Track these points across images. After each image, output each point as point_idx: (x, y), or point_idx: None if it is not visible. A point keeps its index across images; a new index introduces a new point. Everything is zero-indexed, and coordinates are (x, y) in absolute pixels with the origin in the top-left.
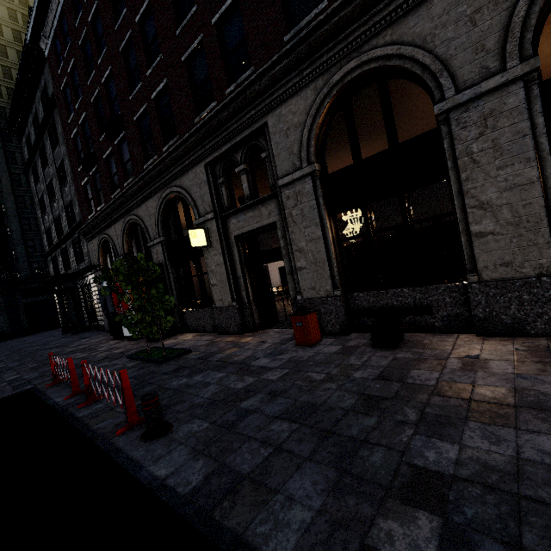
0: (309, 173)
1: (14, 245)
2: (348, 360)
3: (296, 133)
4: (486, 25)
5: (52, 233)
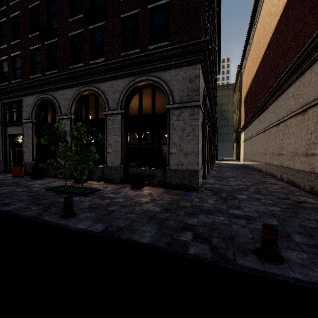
0: (31, 121)
1: None
2: (16, 180)
3: (30, 107)
4: (67, 103)
5: None
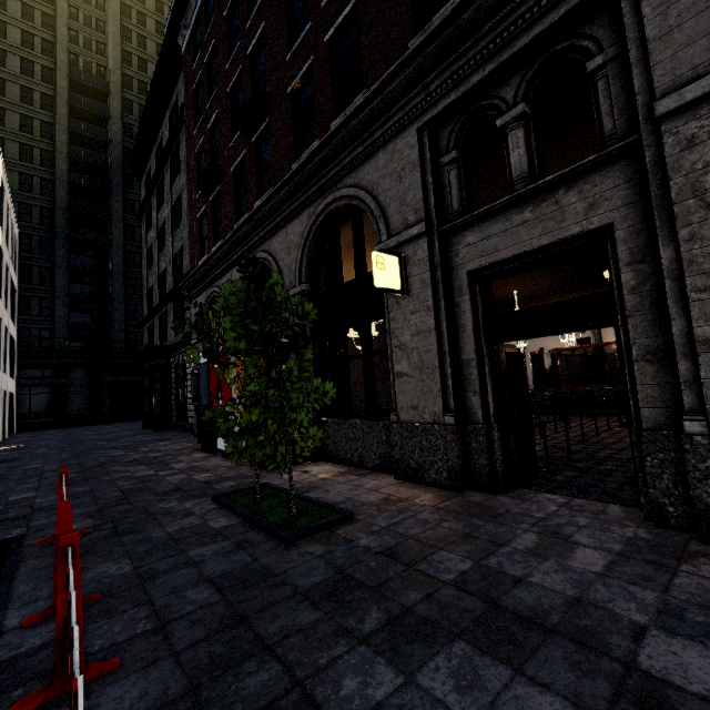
0: None
1: (113, 310)
2: None
3: None
4: None
5: (153, 293)
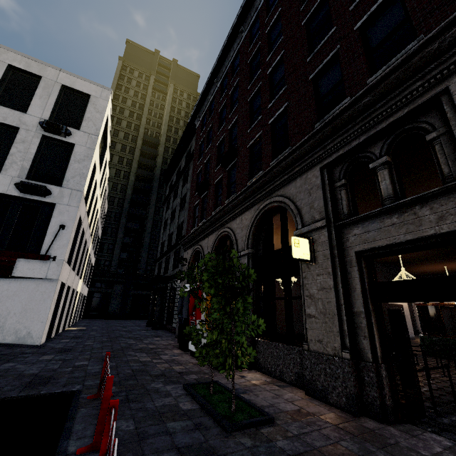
0: None
1: (142, 252)
2: None
3: None
4: None
5: (164, 245)
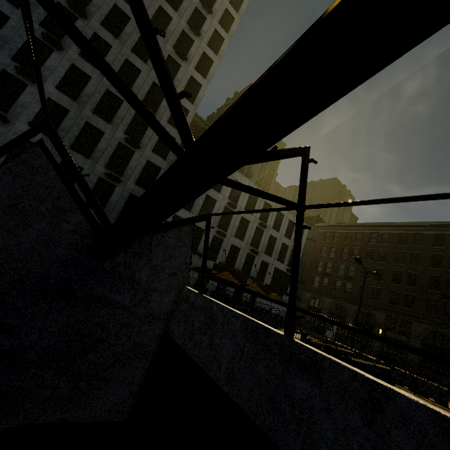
0: (420, 339)
1: None
2: None
3: (420, 330)
4: None
5: None
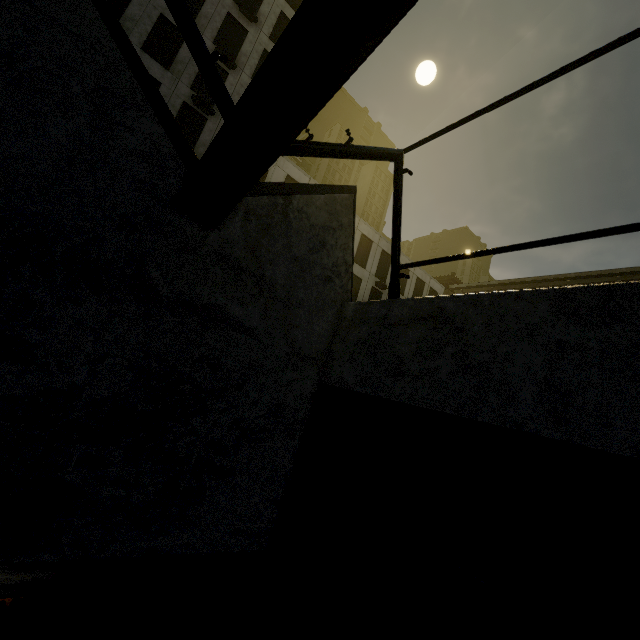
0: None
1: None
2: None
3: None
4: None
5: None
